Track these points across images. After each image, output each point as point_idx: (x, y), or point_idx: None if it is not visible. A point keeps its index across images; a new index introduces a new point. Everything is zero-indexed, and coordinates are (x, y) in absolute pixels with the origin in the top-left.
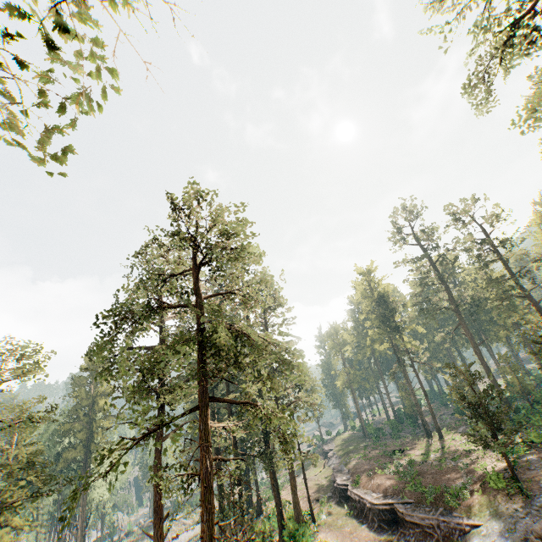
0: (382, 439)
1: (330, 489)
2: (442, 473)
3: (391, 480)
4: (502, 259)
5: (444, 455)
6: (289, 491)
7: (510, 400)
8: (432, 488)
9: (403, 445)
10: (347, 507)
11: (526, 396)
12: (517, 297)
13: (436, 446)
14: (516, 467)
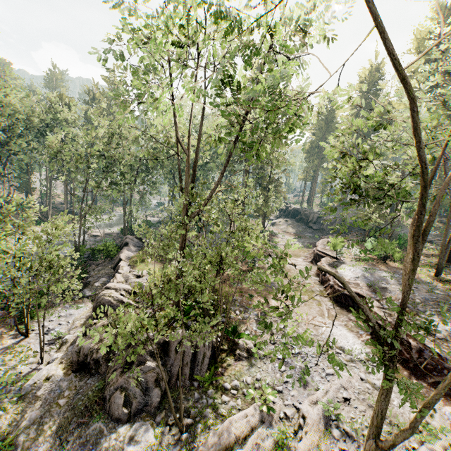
0: None
1: None
2: None
3: None
4: None
5: None
6: None
7: None
8: None
9: None
10: None
11: None
12: None
13: None
14: None
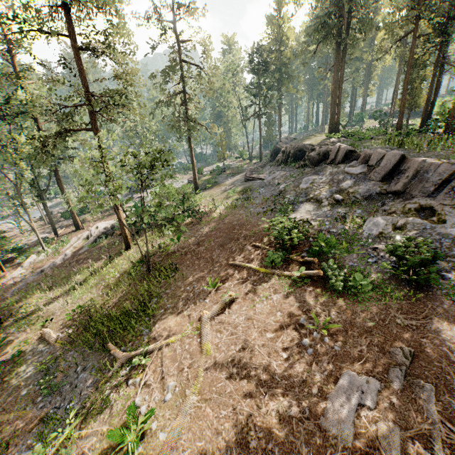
0: None
1: None
2: None
3: None
4: None
5: None
6: None
7: None
8: None
9: None
10: None
11: None
12: None
13: None
14: None
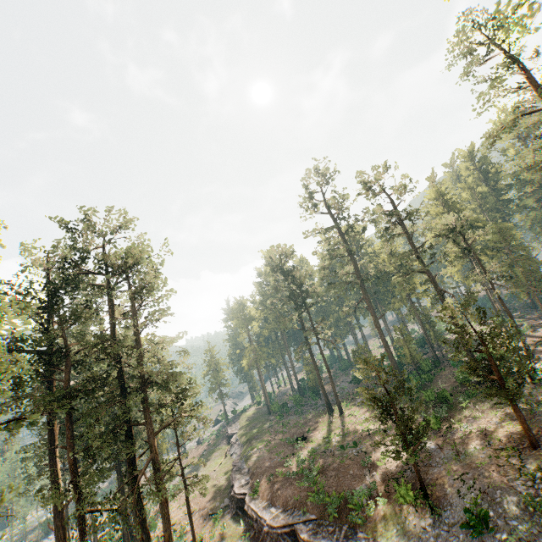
0: (286, 415)
1: (228, 492)
2: (345, 469)
3: (293, 486)
4: (408, 232)
5: (345, 437)
6: (181, 502)
7: (399, 366)
8: (336, 499)
9: (306, 425)
10: (243, 525)
11: (415, 365)
12: (412, 270)
13: (337, 425)
14: (418, 461)
